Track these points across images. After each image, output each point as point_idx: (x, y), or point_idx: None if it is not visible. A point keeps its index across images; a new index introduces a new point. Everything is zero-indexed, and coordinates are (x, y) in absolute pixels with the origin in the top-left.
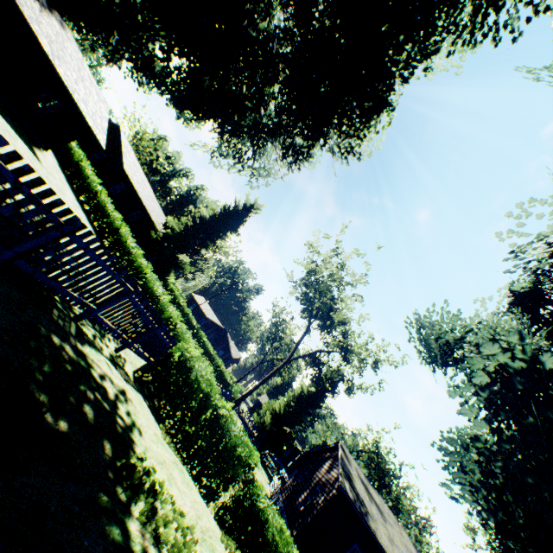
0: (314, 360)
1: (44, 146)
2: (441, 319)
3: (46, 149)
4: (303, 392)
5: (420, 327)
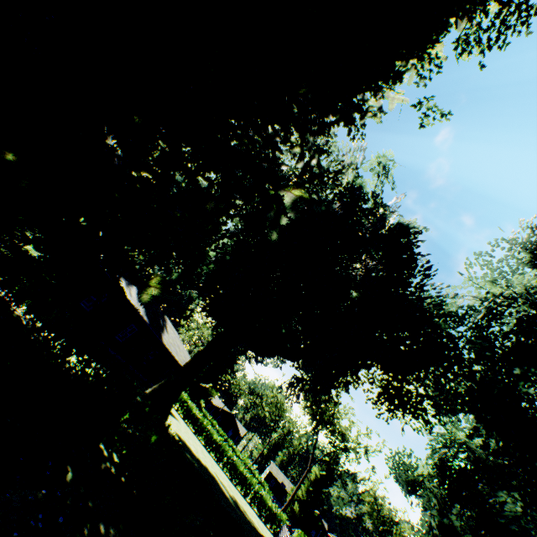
0: (328, 465)
1: None
2: (404, 466)
3: None
4: (317, 476)
5: (394, 470)
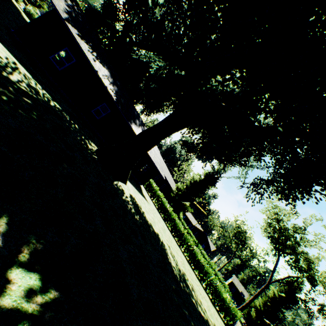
0: (290, 287)
1: (141, 183)
2: None
3: (141, 184)
4: (275, 295)
5: None
